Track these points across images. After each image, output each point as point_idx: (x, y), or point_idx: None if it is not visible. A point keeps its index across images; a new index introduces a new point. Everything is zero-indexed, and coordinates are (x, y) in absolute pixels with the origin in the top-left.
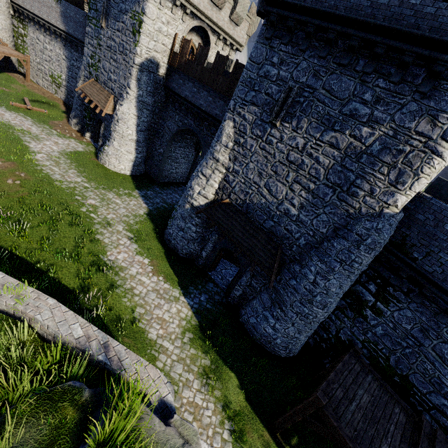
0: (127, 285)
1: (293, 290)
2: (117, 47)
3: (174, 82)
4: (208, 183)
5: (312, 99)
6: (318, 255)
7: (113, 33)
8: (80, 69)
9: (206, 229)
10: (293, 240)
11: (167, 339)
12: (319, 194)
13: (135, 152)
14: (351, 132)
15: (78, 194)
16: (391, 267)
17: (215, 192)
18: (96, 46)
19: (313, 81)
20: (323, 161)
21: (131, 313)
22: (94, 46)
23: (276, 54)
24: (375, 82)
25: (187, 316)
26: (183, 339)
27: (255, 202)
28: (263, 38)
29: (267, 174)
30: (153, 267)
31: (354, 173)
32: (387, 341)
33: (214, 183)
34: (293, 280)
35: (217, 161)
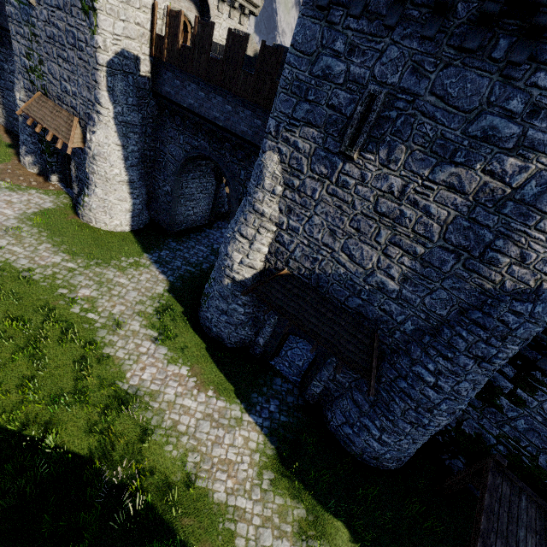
0: (167, 421)
1: (404, 394)
2: (63, 37)
3: (167, 84)
4: (253, 248)
5: (412, 113)
6: (436, 347)
7: (52, 13)
8: (15, 77)
9: (259, 308)
10: (395, 324)
11: (241, 492)
12: (433, 262)
13: (130, 198)
14: (484, 166)
15: (62, 284)
16: (538, 345)
17: (265, 259)
18: (30, 37)
19: (413, 81)
20: (436, 212)
21: (182, 467)
22: (27, 38)
23: (339, 35)
24: (530, 78)
25: (258, 443)
26: (261, 486)
27: (329, 272)
28: (313, 6)
29: (344, 233)
30: (196, 378)
31: (492, 231)
32: (534, 438)
33: (262, 247)
34: (402, 381)
35: (261, 215)
